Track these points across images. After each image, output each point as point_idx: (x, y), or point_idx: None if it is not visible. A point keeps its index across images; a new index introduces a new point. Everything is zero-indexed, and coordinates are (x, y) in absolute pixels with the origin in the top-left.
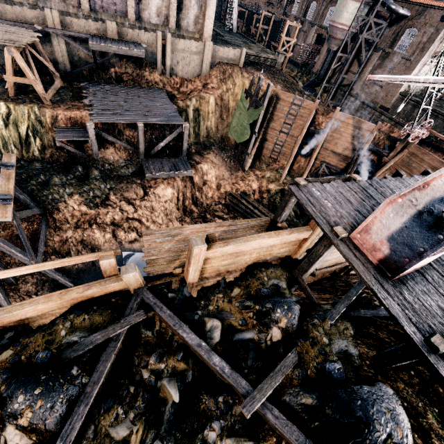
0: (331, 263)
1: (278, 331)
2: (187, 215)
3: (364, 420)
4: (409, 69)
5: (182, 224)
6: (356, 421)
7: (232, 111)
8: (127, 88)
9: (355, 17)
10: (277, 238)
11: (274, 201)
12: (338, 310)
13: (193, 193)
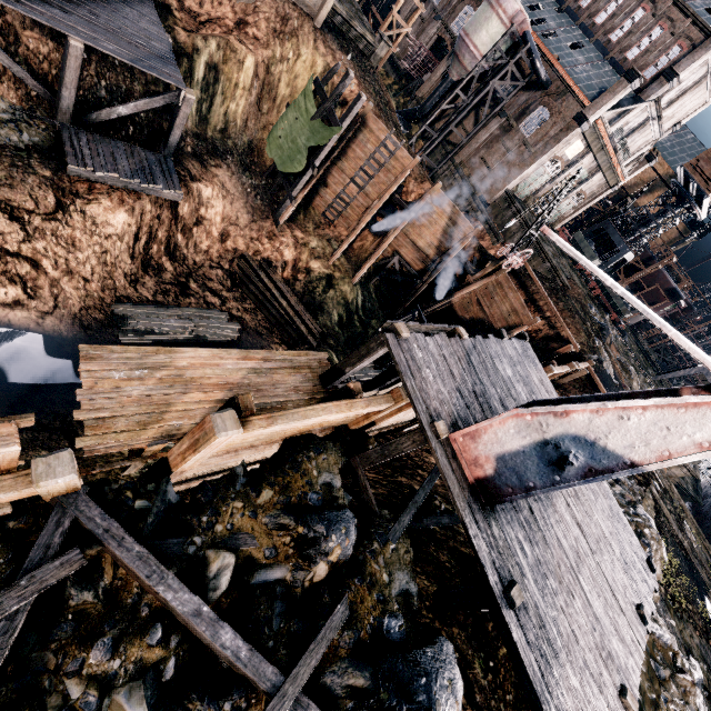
0: (385, 425)
1: (326, 567)
2: (150, 273)
3: (427, 705)
4: (525, 164)
5: (136, 289)
6: (418, 707)
7: (280, 103)
8: None
9: (494, 48)
10: (349, 413)
11: (313, 290)
12: (403, 525)
13: (172, 235)
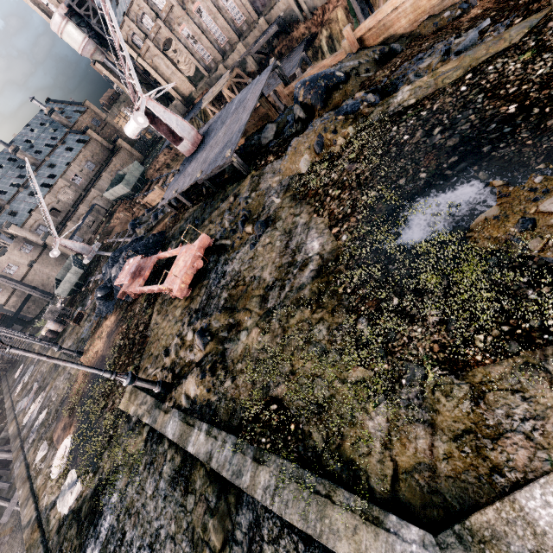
0: None
1: None
2: None
3: None
4: None
5: None
6: None
7: None
8: (283, 60)
9: None
10: None
11: None
12: None
13: None
